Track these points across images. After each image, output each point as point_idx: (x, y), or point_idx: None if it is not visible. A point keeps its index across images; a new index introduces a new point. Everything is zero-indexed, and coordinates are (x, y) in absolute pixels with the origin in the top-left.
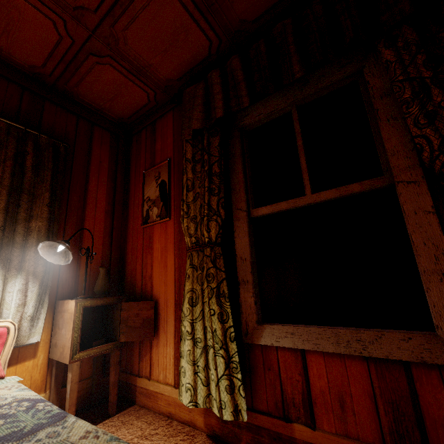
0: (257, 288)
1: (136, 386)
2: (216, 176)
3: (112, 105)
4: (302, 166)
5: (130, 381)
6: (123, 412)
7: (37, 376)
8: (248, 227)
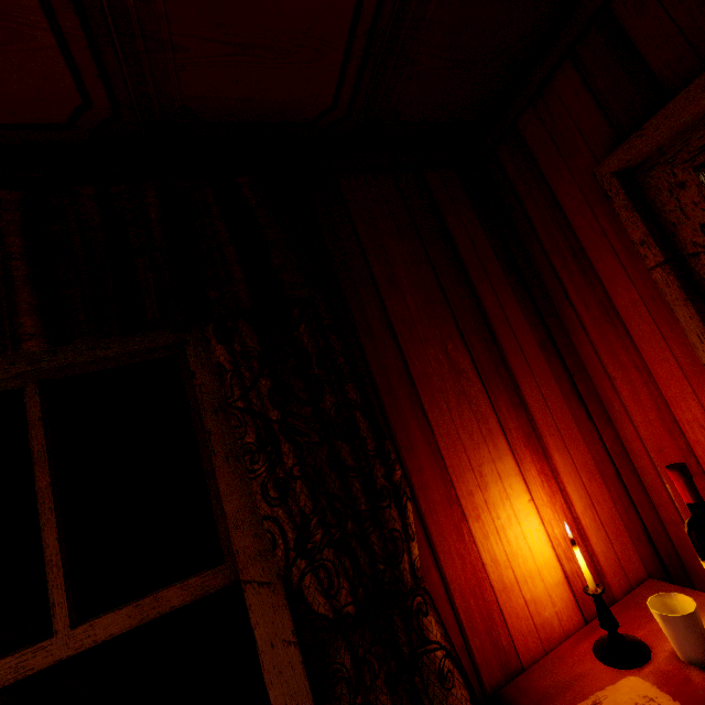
0: None
1: None
2: None
3: None
4: (47, 549)
5: None
6: None
7: None
8: None
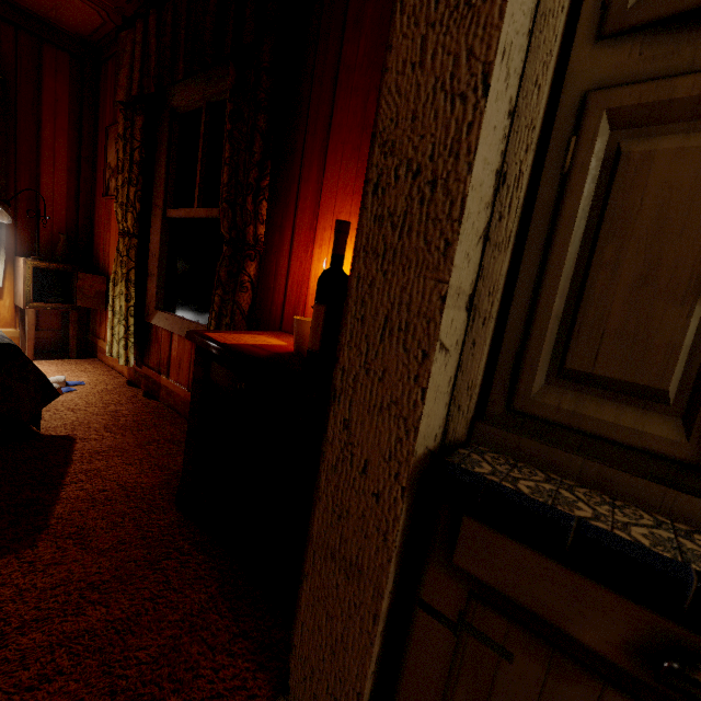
0: (162, 282)
1: (98, 346)
2: (137, 165)
3: (59, 16)
4: (197, 177)
5: (95, 341)
6: (83, 359)
7: (7, 315)
8: (161, 226)
